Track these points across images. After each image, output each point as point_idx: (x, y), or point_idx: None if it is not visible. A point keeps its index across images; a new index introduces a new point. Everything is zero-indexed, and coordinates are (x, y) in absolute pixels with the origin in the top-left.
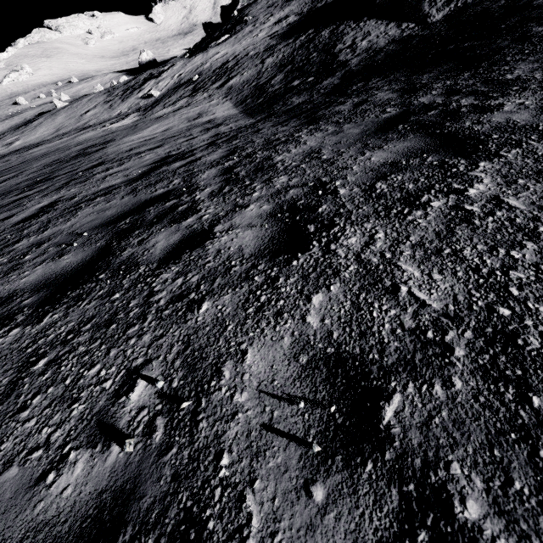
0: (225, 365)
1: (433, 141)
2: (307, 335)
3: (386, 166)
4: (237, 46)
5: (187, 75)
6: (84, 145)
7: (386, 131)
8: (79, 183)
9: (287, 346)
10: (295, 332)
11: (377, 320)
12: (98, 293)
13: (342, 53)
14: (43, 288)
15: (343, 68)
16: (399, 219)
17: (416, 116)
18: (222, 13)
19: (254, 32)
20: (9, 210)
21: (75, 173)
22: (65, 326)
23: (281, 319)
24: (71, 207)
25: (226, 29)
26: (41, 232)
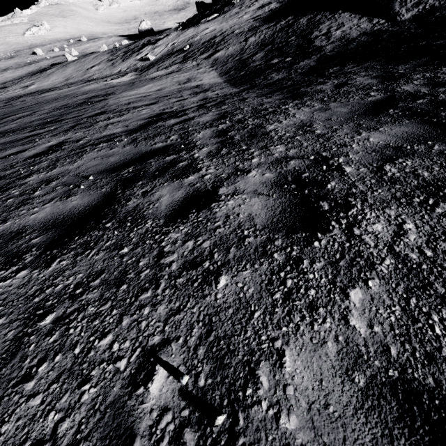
0: (259, 366)
1: (433, 129)
2: (356, 344)
3: (389, 149)
4: (225, 24)
5: (179, 45)
6: (88, 95)
7: (376, 113)
8: (84, 128)
9: (333, 355)
10: (339, 336)
11: (443, 339)
12: (106, 243)
13: (318, 39)
14: (51, 229)
15: (318, 52)
16: (426, 210)
17: (404, 103)
18: None
19: (239, 14)
20: (22, 145)
21: (81, 118)
22: (73, 276)
23: (317, 315)
24: (77, 149)
25: (216, 9)
26: (50, 170)
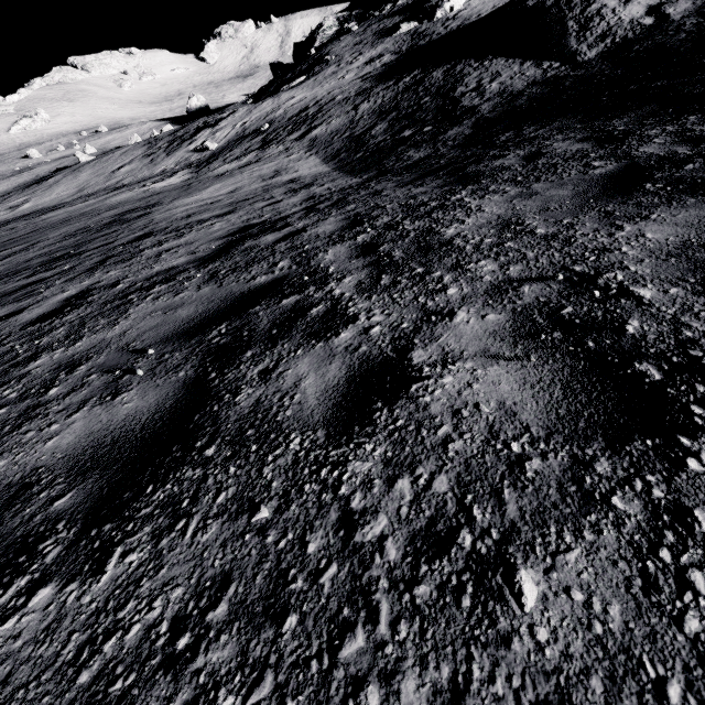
0: None
1: None
2: None
3: (697, 249)
4: (319, 89)
5: (253, 124)
6: (119, 209)
7: (626, 192)
8: (121, 262)
9: None
10: None
11: None
12: (217, 498)
13: (466, 97)
14: (92, 470)
15: (471, 115)
16: None
17: (663, 172)
18: (295, 51)
19: (339, 74)
20: (17, 301)
21: (113, 247)
22: (162, 597)
23: None
24: (115, 300)
25: (302, 70)
26: (73, 343)
